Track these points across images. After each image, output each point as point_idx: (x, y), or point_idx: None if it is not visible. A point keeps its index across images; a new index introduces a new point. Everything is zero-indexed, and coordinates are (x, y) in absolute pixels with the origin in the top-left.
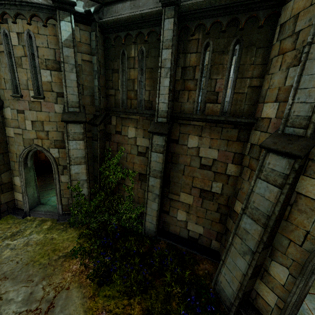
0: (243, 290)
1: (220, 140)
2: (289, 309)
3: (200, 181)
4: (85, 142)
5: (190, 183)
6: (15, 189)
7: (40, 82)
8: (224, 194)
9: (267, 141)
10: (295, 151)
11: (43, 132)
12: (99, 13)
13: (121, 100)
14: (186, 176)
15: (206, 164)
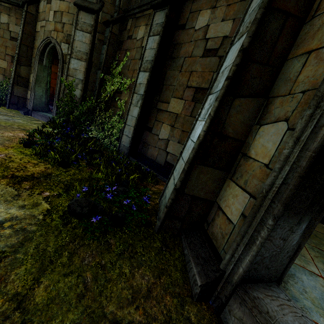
0: (184, 171)
1: (240, 3)
2: (264, 207)
3: (198, 77)
4: (91, 36)
5: (185, 83)
6: (29, 87)
7: None
8: None
9: None
10: None
11: (60, 23)
12: None
13: None
14: (183, 73)
15: (212, 47)
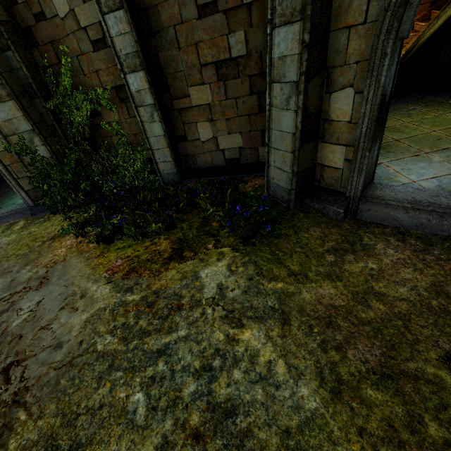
0: (297, 158)
1: None
2: (361, 148)
3: (209, 47)
4: None
5: (196, 62)
6: None
7: None
8: (252, 51)
9: None
10: None
11: None
12: None
13: None
14: (185, 49)
15: (206, 0)
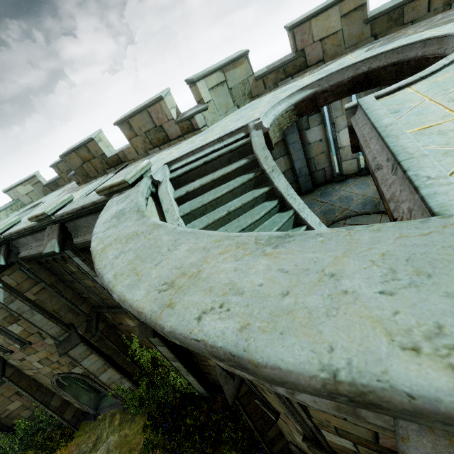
0: None
1: None
2: None
3: None
4: (95, 354)
5: None
6: (71, 402)
7: (16, 336)
8: None
9: (217, 367)
10: (227, 396)
11: (54, 363)
12: (12, 250)
13: (99, 301)
14: None
15: None
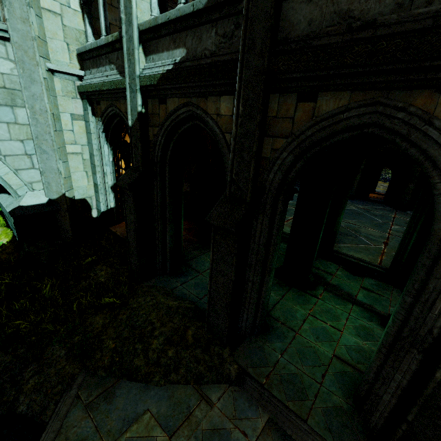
0: None
1: None
2: None
3: None
4: None
5: None
6: None
7: None
8: None
9: None
10: None
11: None
12: None
13: None
14: None
15: None
